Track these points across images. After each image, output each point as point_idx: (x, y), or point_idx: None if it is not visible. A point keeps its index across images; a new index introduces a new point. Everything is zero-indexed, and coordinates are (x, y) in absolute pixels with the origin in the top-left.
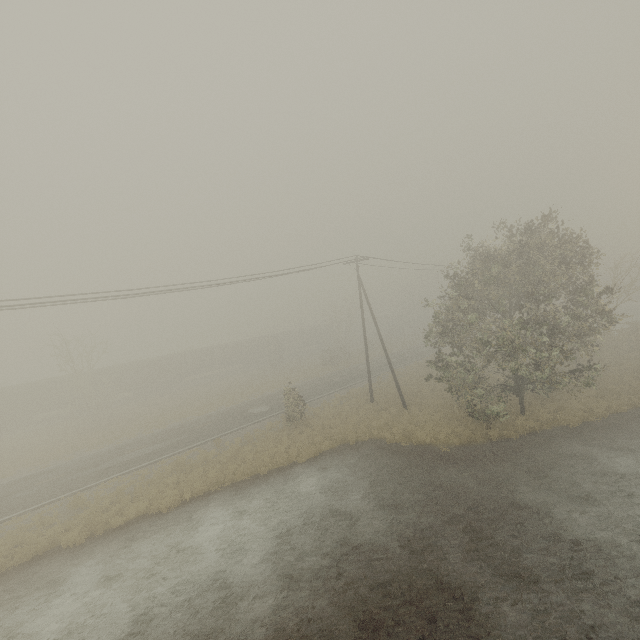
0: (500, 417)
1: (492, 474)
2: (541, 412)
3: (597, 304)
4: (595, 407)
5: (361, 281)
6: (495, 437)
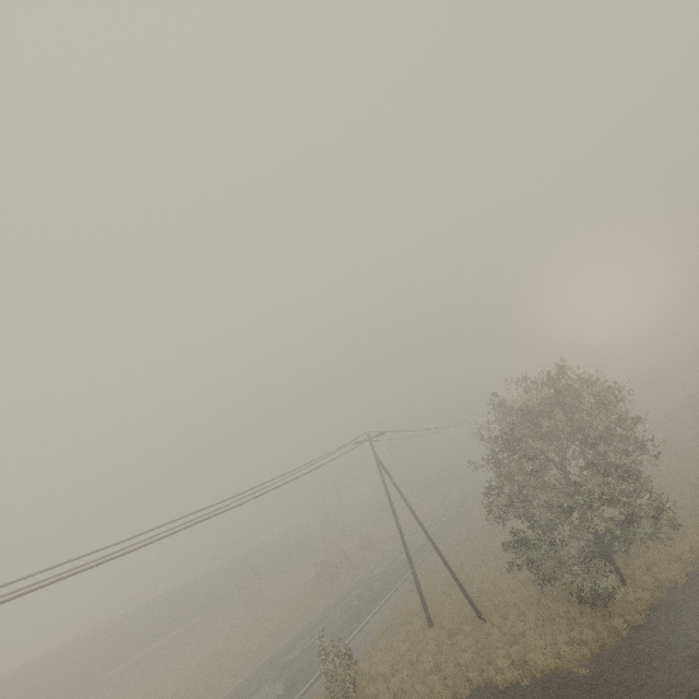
0: (615, 597)
1: (673, 691)
2: (638, 576)
3: (634, 439)
4: (679, 552)
5: (380, 460)
6: (623, 629)
